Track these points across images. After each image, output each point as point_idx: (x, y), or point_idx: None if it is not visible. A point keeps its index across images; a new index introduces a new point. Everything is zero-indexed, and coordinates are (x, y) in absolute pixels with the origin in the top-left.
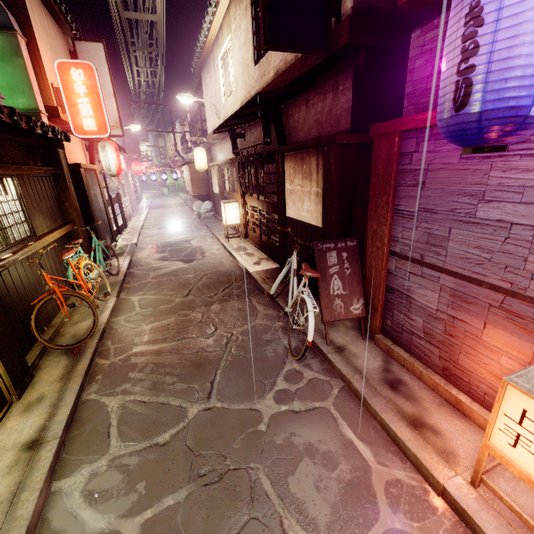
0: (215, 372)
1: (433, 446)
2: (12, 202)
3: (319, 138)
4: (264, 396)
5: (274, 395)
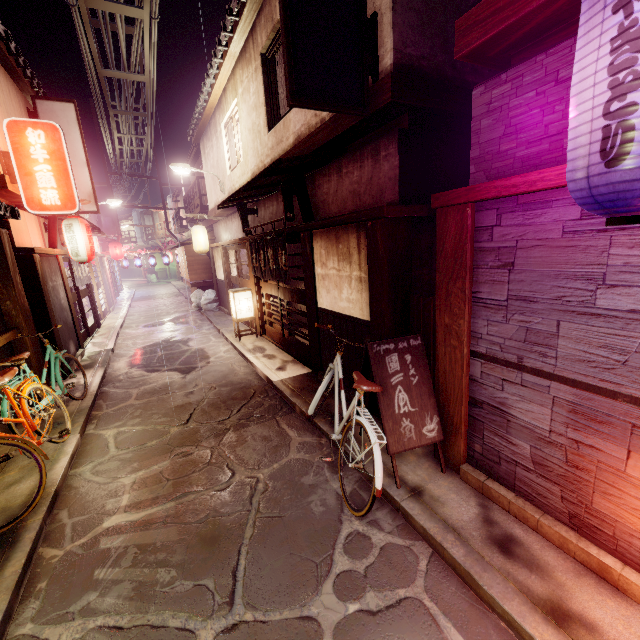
0: (238, 551)
1: None
2: None
3: (361, 211)
4: (320, 588)
5: (335, 583)
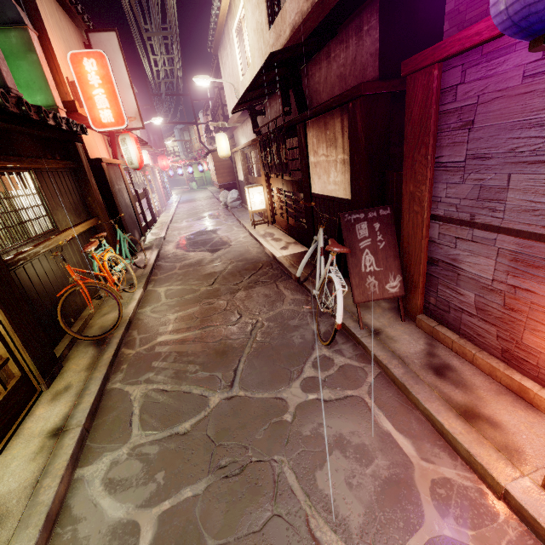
0: (239, 360)
1: (491, 441)
2: (32, 196)
3: (343, 93)
4: (290, 384)
5: (301, 383)
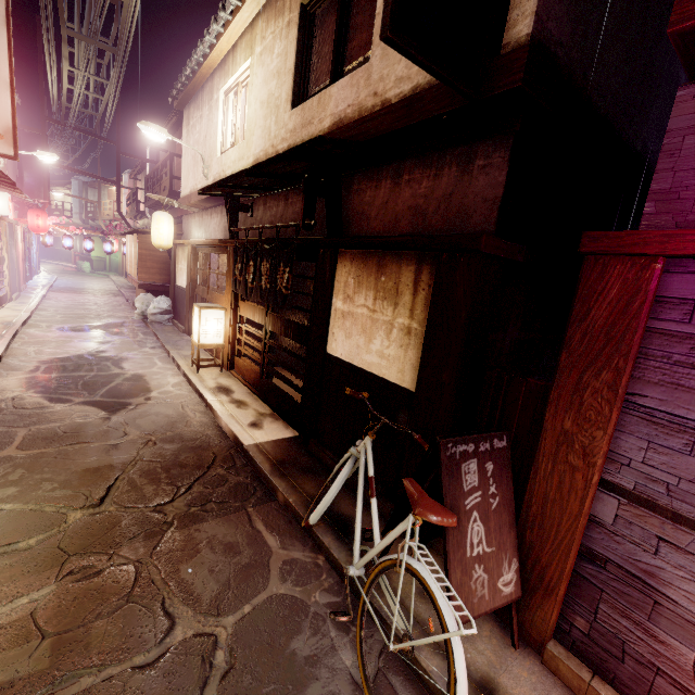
0: None
1: None
2: None
3: (437, 235)
4: None
5: None
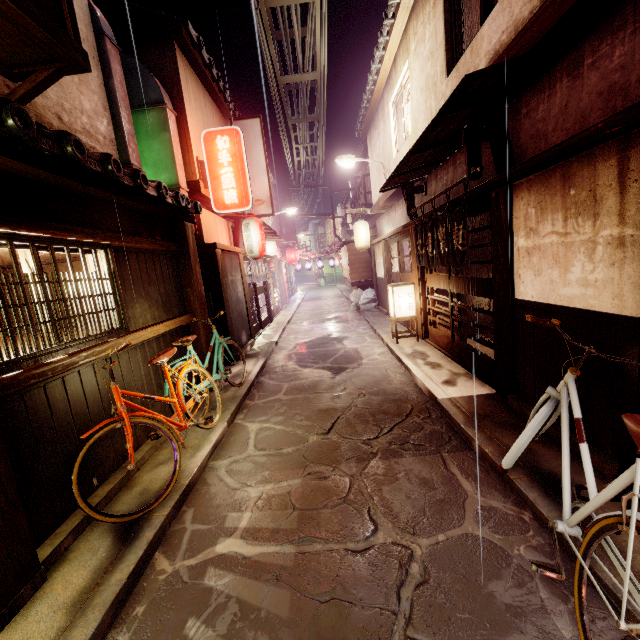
0: None
1: None
2: (99, 281)
3: None
4: None
5: None
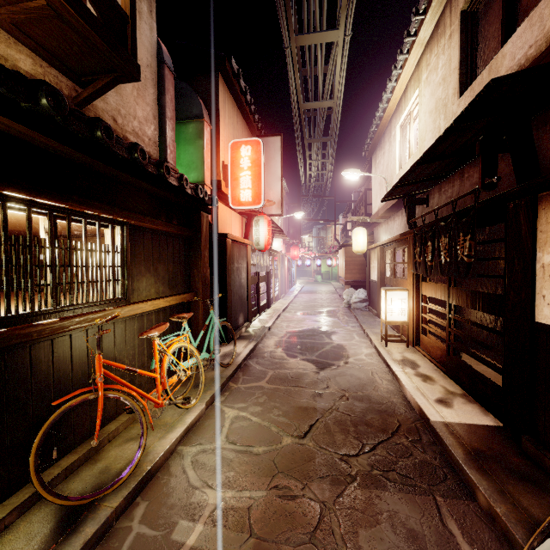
0: None
1: None
2: (110, 254)
3: None
4: None
5: None
